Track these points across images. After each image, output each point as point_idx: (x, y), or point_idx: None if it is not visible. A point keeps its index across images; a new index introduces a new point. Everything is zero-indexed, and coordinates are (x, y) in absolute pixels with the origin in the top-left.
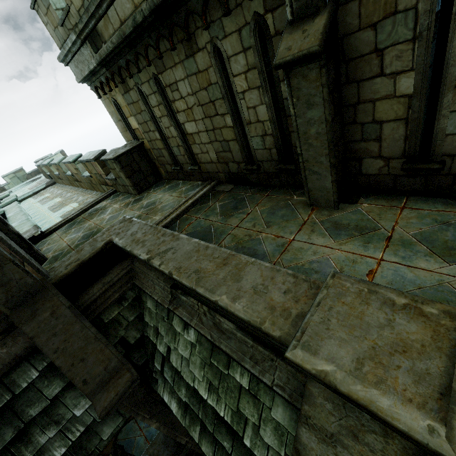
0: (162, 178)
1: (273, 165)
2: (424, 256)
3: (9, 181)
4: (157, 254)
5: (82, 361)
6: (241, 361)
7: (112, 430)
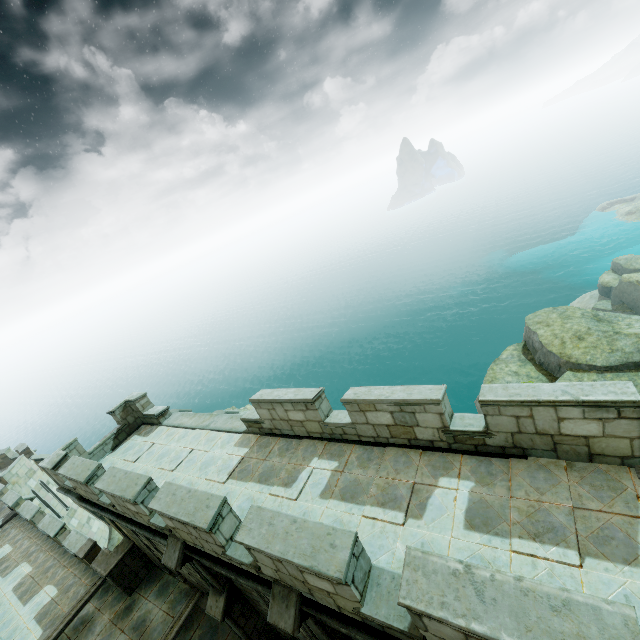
0: (154, 564)
1: None
2: None
3: None
4: None
5: None
6: None
7: None
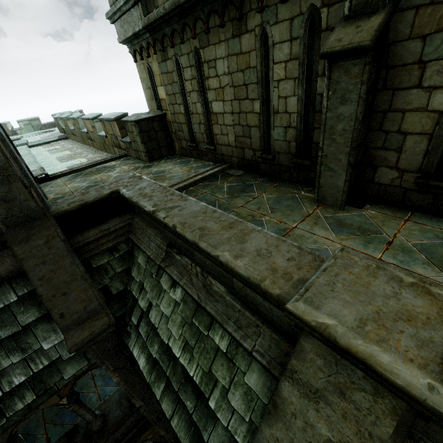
0: (174, 153)
1: (289, 158)
2: (422, 263)
3: (23, 127)
4: (163, 208)
5: (64, 295)
6: (224, 324)
7: (74, 372)
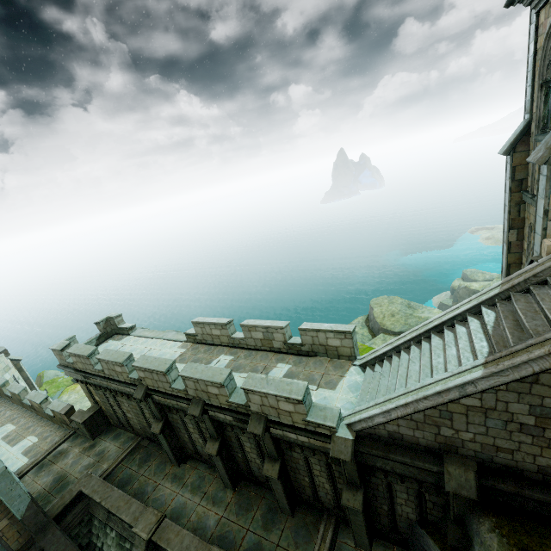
0: (111, 424)
1: None
2: (188, 491)
3: None
4: (104, 499)
5: None
6: (129, 538)
7: None
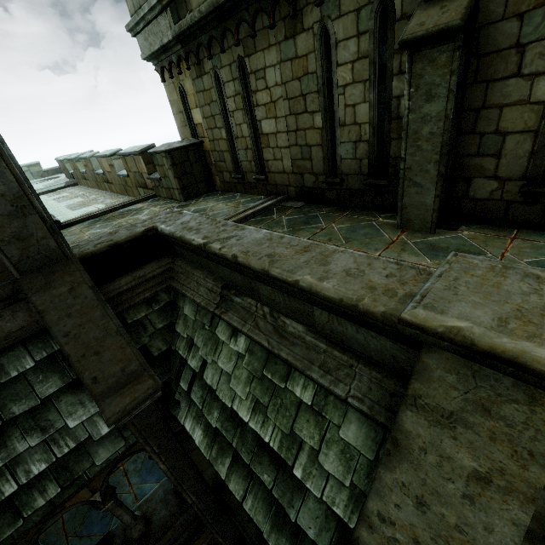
0: (215, 189)
1: (360, 180)
2: None
3: None
4: (216, 240)
5: (96, 354)
6: (306, 370)
7: (111, 455)
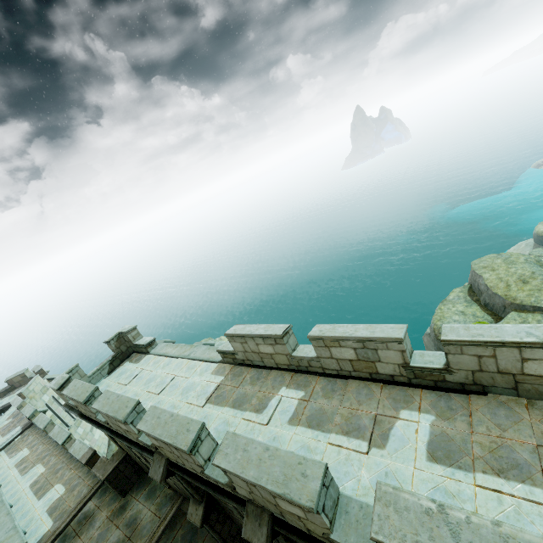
0: (144, 471)
1: None
2: None
3: None
4: None
5: None
6: None
7: None
